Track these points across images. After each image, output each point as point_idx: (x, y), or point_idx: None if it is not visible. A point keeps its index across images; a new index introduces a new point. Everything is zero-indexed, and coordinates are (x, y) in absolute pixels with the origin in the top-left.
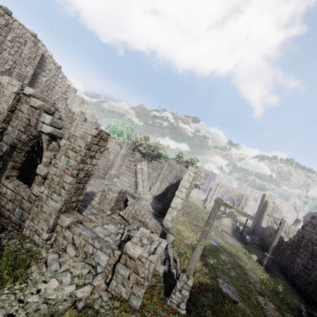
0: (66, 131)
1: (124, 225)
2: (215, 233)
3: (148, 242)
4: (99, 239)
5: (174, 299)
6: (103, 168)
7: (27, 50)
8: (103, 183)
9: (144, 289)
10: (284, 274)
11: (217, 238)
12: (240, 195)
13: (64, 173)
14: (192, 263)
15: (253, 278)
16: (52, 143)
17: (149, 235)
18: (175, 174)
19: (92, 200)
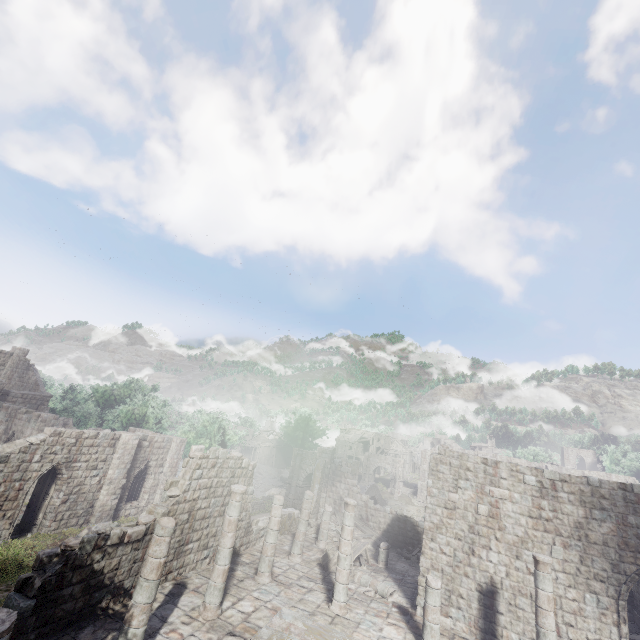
0: None
1: None
2: None
3: None
4: None
5: None
6: None
7: None
8: None
9: None
10: None
11: None
12: None
13: None
14: None
15: None
16: None
17: None
18: None
19: None
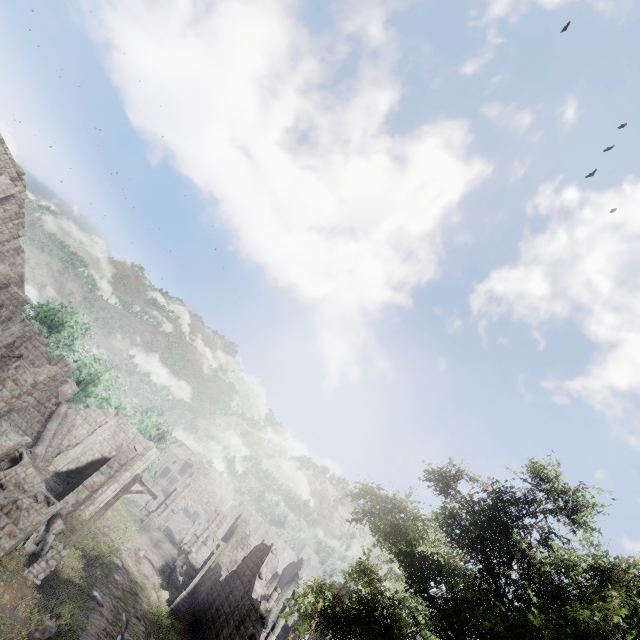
0: None
1: None
2: (131, 554)
3: (43, 501)
4: None
5: (36, 569)
6: None
7: None
8: None
9: (16, 541)
10: (193, 628)
11: (129, 560)
12: (215, 513)
13: None
14: (78, 534)
15: (143, 607)
16: None
17: (48, 494)
18: (121, 441)
19: None
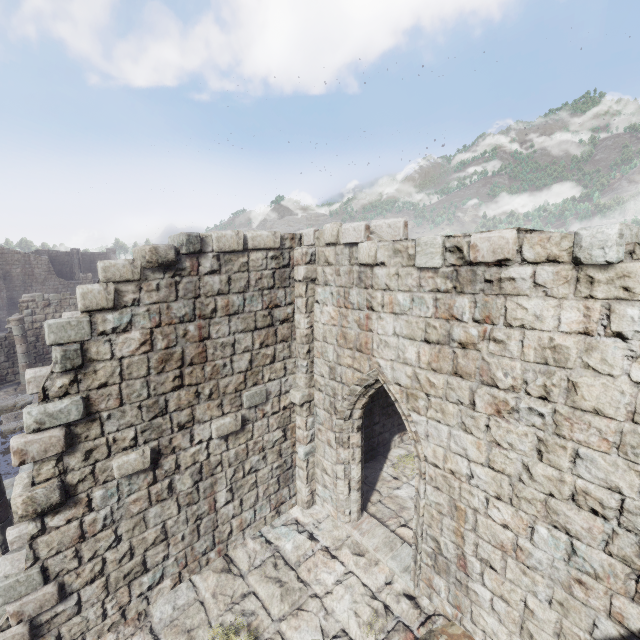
0: None
1: None
2: None
3: None
4: None
5: None
6: None
7: None
8: None
9: None
10: None
11: None
12: None
13: None
14: None
15: None
16: None
17: None
18: None
19: None
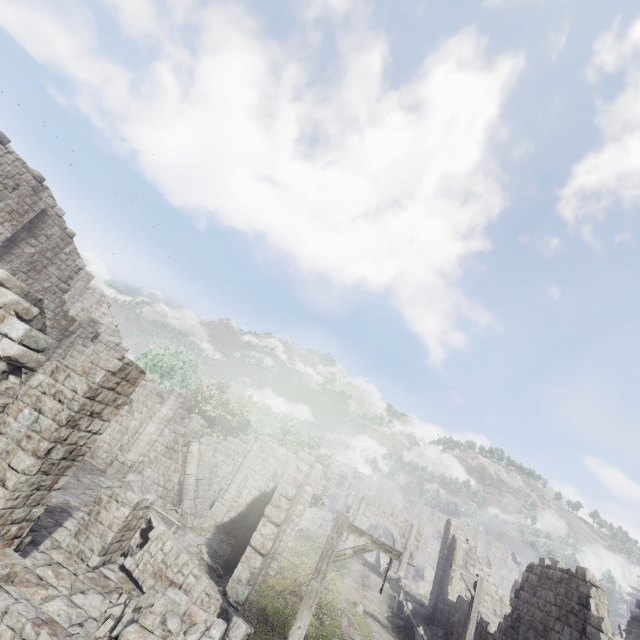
0: (41, 354)
1: (128, 596)
2: (350, 619)
3: (180, 627)
4: (54, 626)
5: None
6: (108, 448)
7: (16, 199)
8: (100, 484)
9: None
10: None
11: (353, 633)
12: (407, 525)
13: (16, 447)
14: None
15: None
16: (8, 379)
17: (188, 607)
18: (274, 468)
19: (60, 527)
